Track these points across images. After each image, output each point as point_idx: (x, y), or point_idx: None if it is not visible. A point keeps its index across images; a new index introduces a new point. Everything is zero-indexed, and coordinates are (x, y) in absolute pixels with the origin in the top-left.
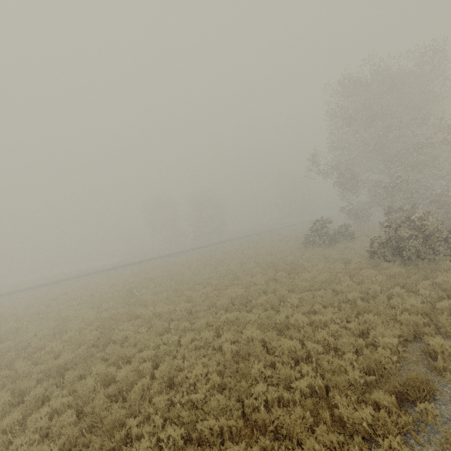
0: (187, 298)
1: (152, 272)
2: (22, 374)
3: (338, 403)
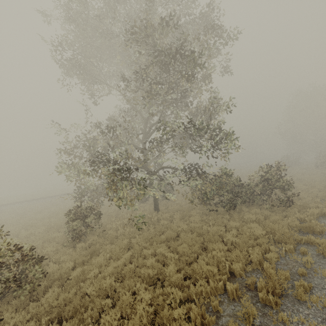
0: None
1: None
2: None
3: None
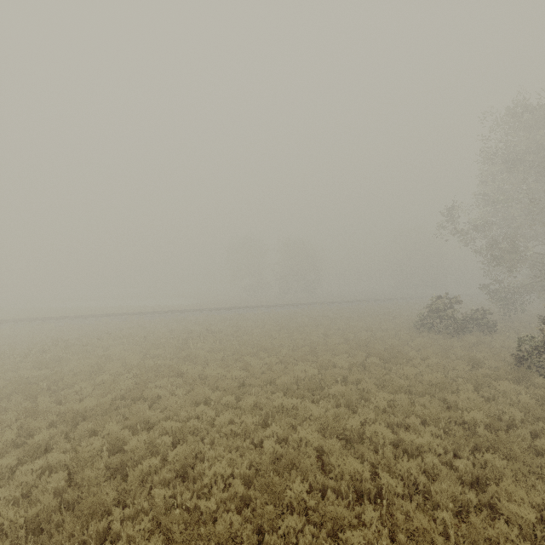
0: (244, 365)
1: (218, 324)
2: (41, 411)
3: None
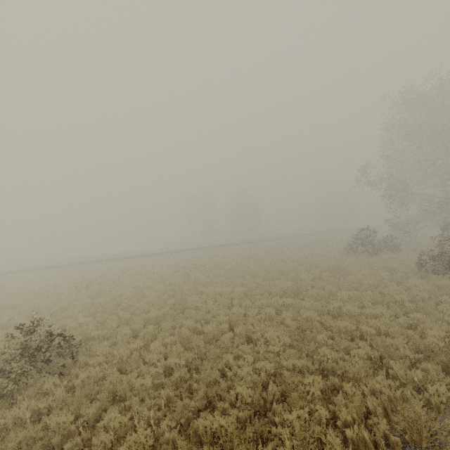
0: (240, 284)
1: (199, 260)
2: (126, 320)
3: (391, 368)
